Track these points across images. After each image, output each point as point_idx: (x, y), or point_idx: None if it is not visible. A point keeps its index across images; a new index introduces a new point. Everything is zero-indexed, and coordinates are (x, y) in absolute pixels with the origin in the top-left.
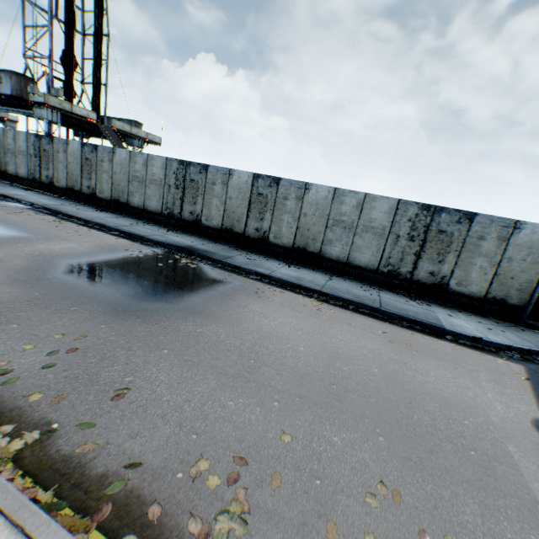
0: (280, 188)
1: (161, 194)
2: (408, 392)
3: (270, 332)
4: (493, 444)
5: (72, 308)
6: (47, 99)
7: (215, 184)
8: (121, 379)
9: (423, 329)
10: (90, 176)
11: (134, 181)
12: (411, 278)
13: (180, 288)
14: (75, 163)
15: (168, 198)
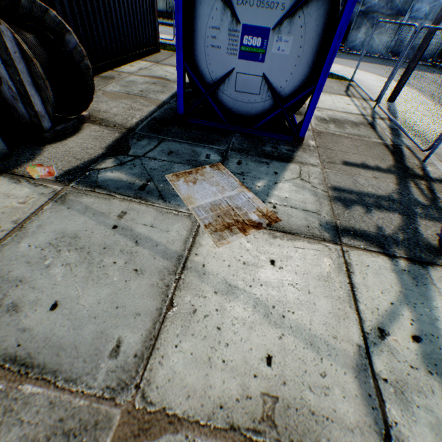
0: None
1: None
2: None
3: None
4: None
5: None
6: None
7: None
8: None
9: None
10: None
11: None
12: None
13: None
14: None
15: (170, 1)
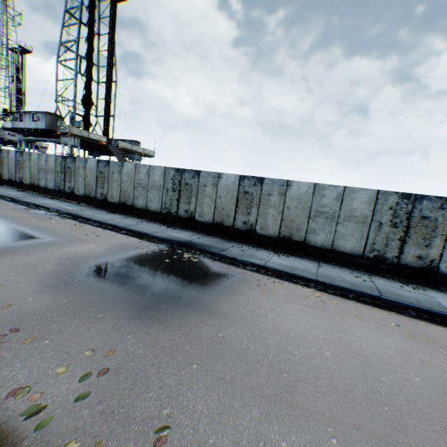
0: (263, 186)
1: (160, 196)
2: None
3: (288, 332)
4: None
5: (97, 316)
6: (71, 130)
7: (206, 186)
8: (158, 411)
9: (431, 318)
10: (103, 185)
11: (138, 187)
12: (398, 262)
13: (190, 285)
14: (91, 176)
15: (167, 199)
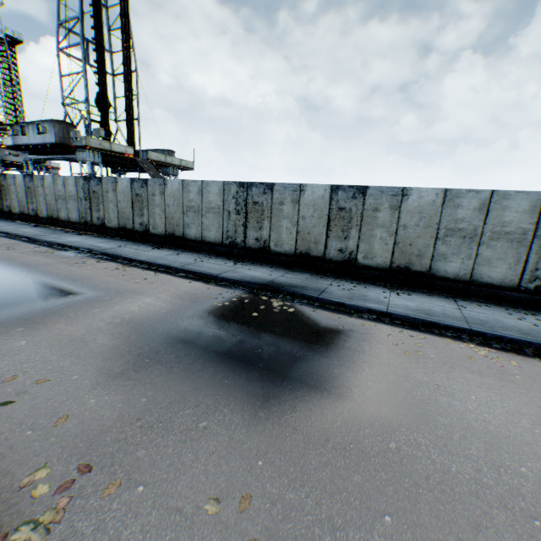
0: (367, 198)
1: (220, 222)
2: None
3: (486, 428)
4: None
5: (198, 425)
6: (88, 141)
7: (283, 204)
8: None
9: None
10: (141, 212)
11: (189, 212)
12: None
13: (304, 353)
14: (125, 201)
15: (229, 226)
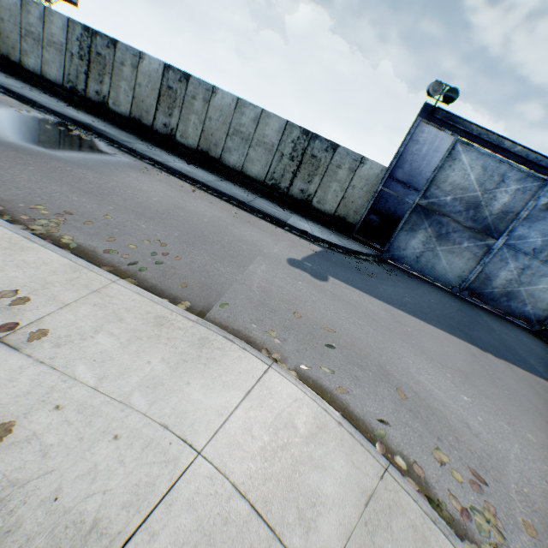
0: (189, 86)
1: (63, 62)
2: (219, 231)
3: (136, 187)
4: (250, 254)
5: None
6: None
7: (124, 66)
8: None
9: (272, 221)
10: None
11: (29, 38)
12: (287, 193)
13: (64, 146)
14: None
15: (72, 69)
